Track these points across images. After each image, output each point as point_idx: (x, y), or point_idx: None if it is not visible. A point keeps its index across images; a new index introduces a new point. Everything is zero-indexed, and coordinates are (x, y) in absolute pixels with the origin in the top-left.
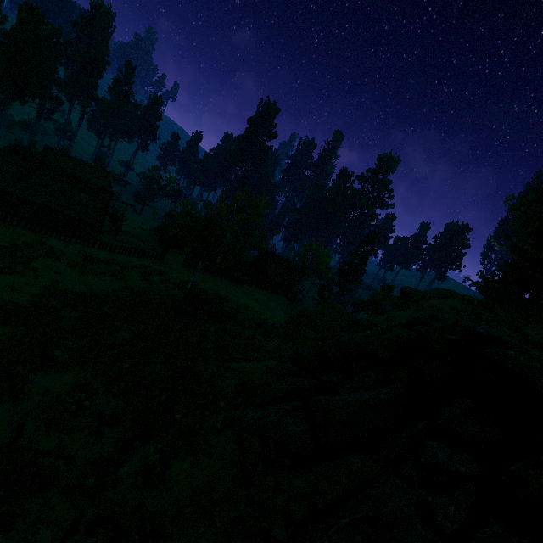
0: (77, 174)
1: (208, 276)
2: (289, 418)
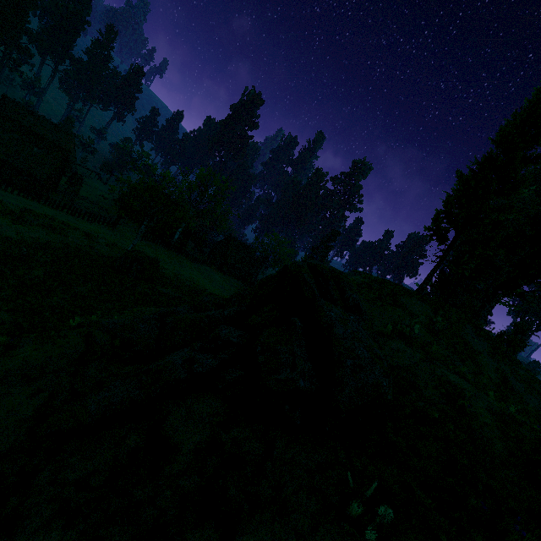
0: (37, 130)
1: (163, 249)
2: (141, 325)
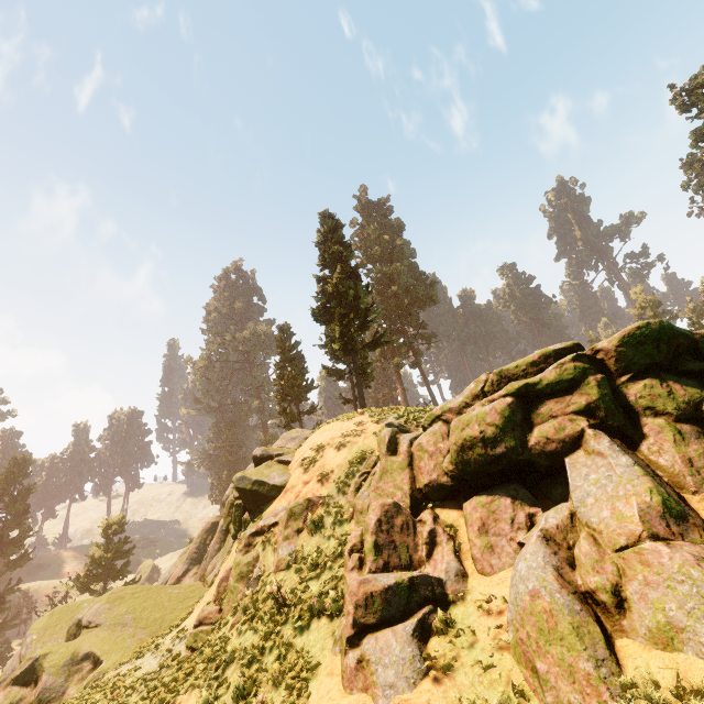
0: None
1: None
2: None
